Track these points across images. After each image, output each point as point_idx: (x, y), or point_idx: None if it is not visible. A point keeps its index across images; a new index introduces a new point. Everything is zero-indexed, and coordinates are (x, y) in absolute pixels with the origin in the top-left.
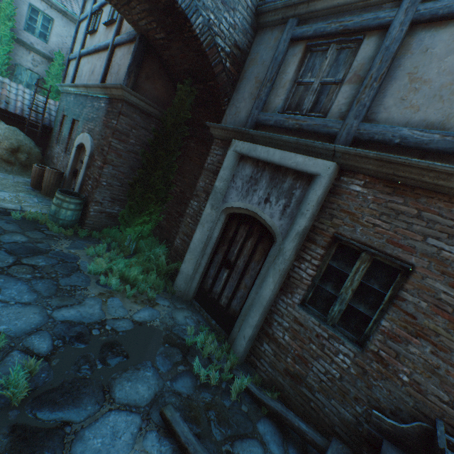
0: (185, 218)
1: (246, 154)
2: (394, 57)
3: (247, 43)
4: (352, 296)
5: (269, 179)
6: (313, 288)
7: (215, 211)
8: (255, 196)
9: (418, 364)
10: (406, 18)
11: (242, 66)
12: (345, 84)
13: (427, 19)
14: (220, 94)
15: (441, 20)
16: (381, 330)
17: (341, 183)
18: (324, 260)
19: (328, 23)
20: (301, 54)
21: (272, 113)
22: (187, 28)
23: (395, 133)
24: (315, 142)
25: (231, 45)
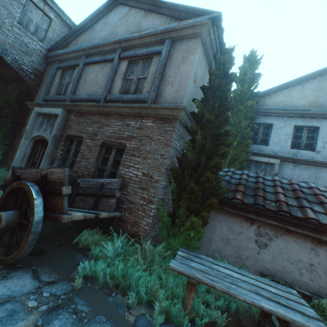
0: (16, 150)
1: (39, 112)
2: (82, 74)
3: (44, 69)
4: (73, 156)
5: (47, 121)
6: (62, 159)
7: (27, 140)
8: (42, 129)
9: (83, 167)
10: (82, 63)
11: (42, 78)
12: (71, 83)
13: (87, 63)
14: (31, 89)
15: (90, 64)
16: (76, 162)
17: (69, 117)
18: (66, 147)
19: (67, 63)
20: (61, 74)
21: (50, 96)
22: (3, 61)
23: (80, 97)
24: (58, 103)
25: (33, 69)
